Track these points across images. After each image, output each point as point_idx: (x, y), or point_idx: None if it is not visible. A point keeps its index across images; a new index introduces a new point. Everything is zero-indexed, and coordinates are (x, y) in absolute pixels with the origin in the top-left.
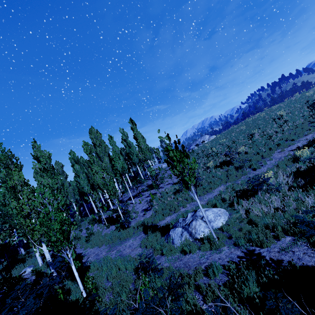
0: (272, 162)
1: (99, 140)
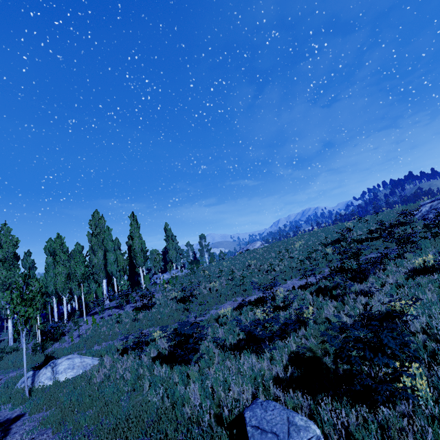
0: (215, 312)
1: (99, 228)
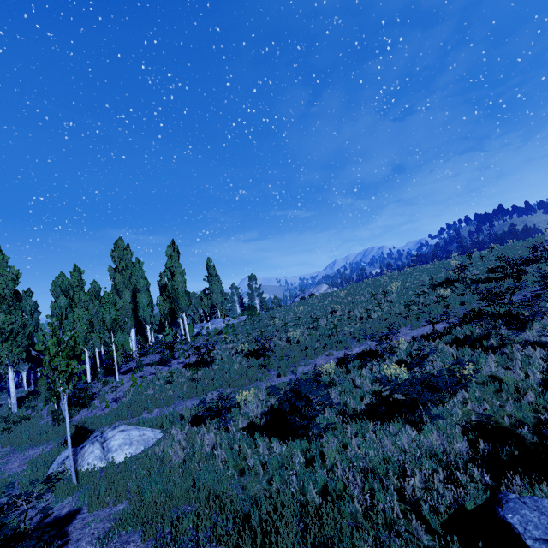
0: (305, 370)
1: (125, 262)
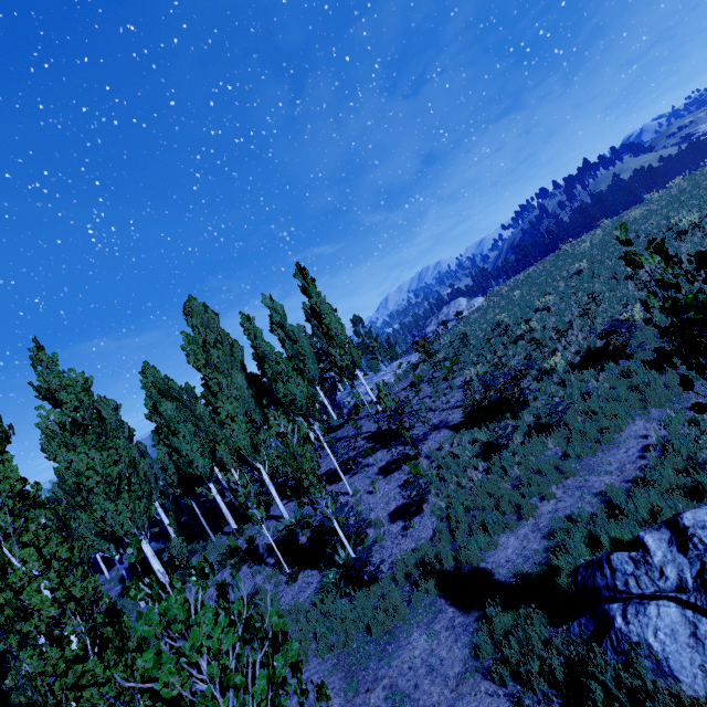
0: None
1: (213, 330)
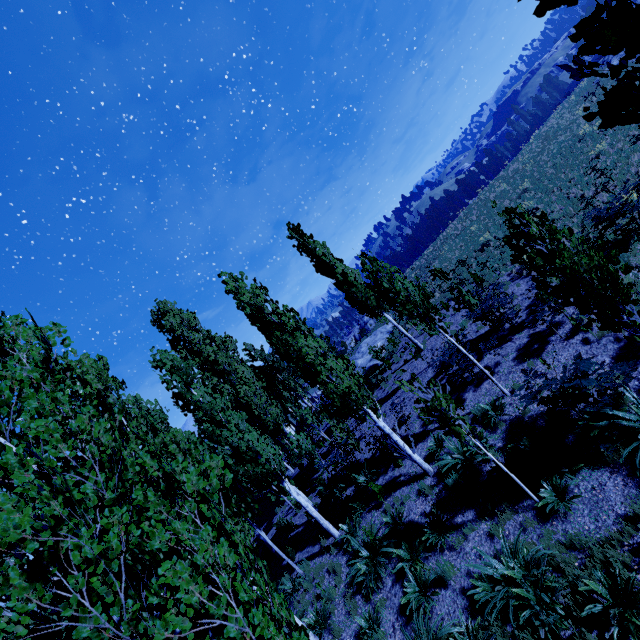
0: None
1: (195, 329)
